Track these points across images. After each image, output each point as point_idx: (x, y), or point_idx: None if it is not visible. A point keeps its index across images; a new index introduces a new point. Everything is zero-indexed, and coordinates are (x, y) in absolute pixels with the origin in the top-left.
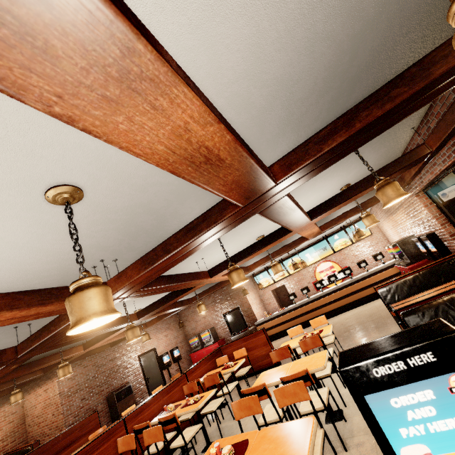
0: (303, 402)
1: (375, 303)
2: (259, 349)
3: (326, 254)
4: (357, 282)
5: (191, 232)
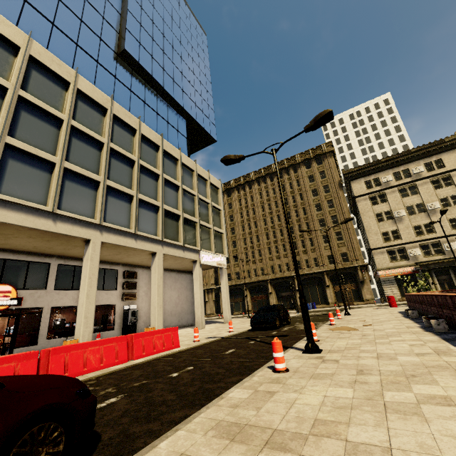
0: None
1: None
2: None
3: None
4: None
5: None
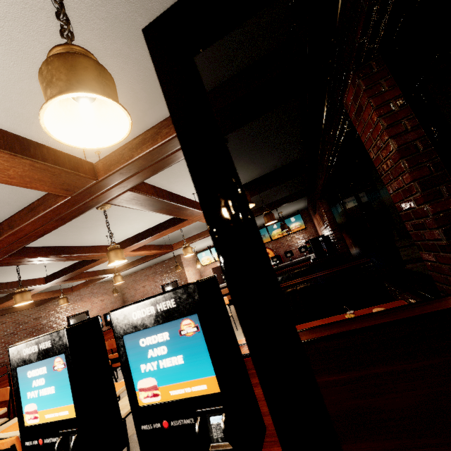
0: None
1: None
2: None
3: (264, 241)
4: (280, 270)
5: (32, 212)
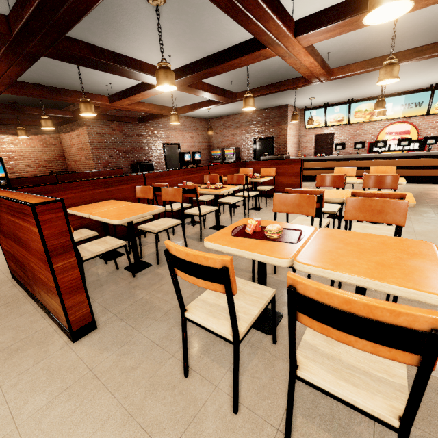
0: (356, 229)
1: (436, 186)
2: (287, 177)
3: (415, 112)
4: (432, 157)
5: None
